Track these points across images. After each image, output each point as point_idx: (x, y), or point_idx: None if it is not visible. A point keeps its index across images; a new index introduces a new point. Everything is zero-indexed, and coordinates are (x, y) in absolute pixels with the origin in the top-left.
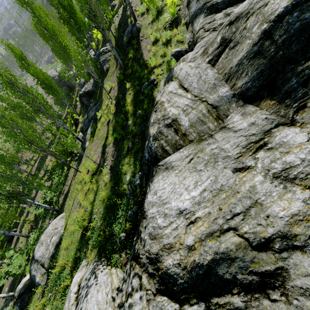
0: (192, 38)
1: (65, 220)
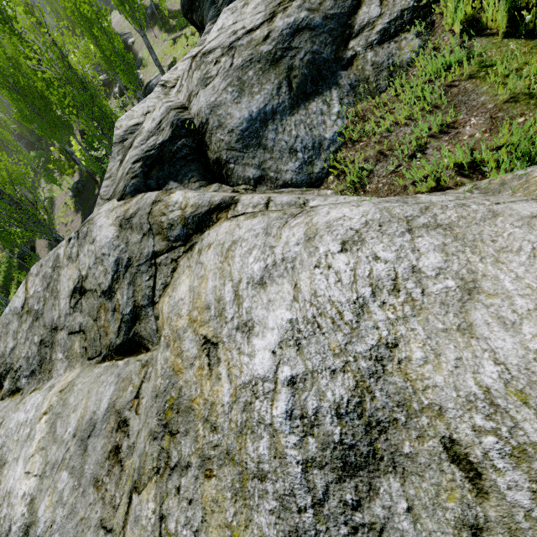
0: None
1: None
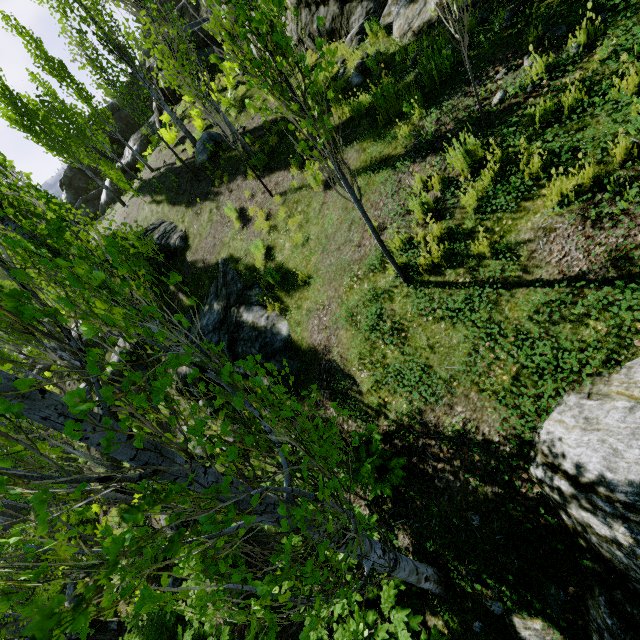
0: (369, 4)
1: (636, 341)
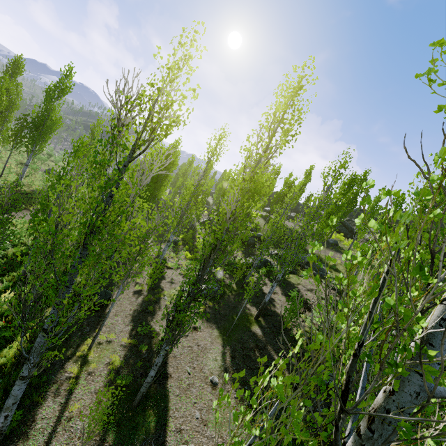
0: None
1: None
